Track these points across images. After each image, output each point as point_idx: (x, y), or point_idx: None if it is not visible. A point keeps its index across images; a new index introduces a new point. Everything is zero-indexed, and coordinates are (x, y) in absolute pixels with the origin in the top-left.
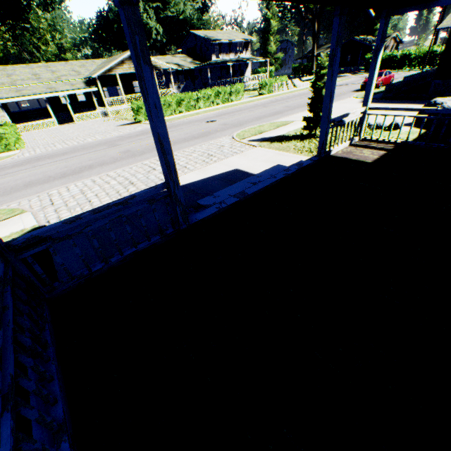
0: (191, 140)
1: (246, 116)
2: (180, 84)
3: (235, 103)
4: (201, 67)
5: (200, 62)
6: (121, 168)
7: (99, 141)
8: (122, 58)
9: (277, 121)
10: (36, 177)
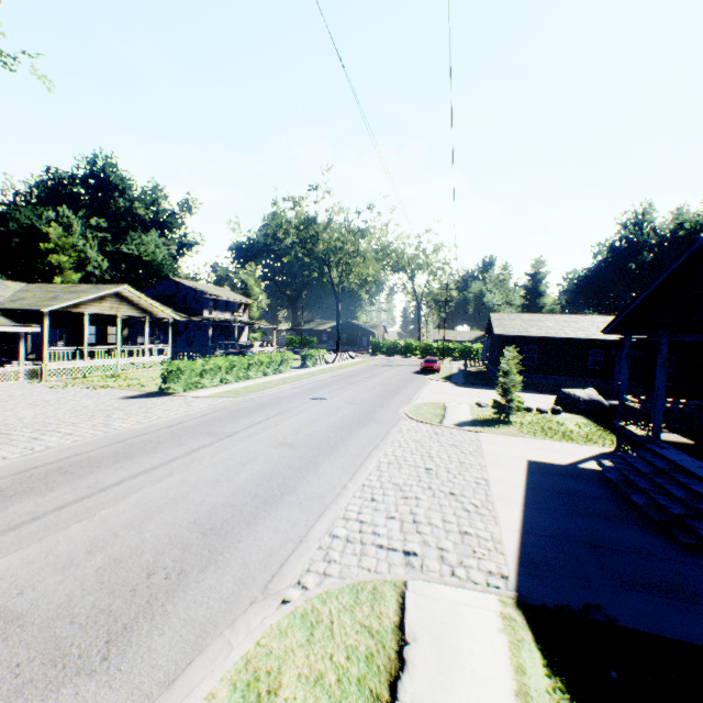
0: (363, 424)
1: (357, 393)
2: (154, 338)
3: (291, 374)
4: (197, 321)
5: (187, 315)
6: (361, 472)
7: (159, 427)
8: (107, 292)
9: (423, 402)
10: (182, 510)
